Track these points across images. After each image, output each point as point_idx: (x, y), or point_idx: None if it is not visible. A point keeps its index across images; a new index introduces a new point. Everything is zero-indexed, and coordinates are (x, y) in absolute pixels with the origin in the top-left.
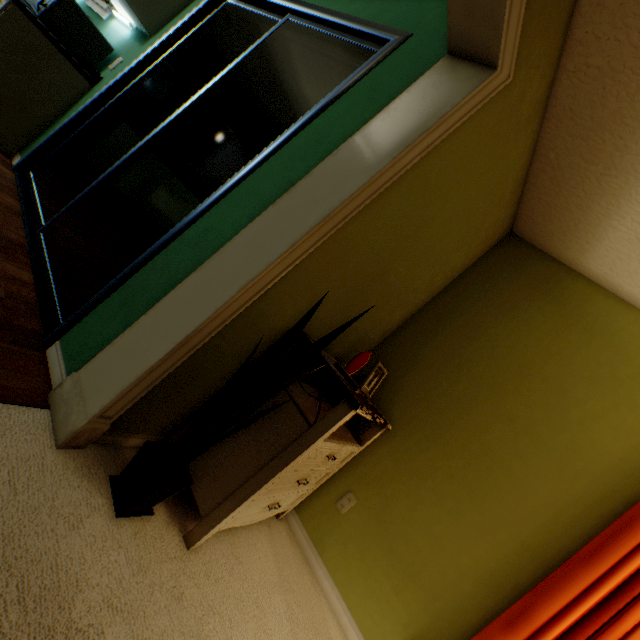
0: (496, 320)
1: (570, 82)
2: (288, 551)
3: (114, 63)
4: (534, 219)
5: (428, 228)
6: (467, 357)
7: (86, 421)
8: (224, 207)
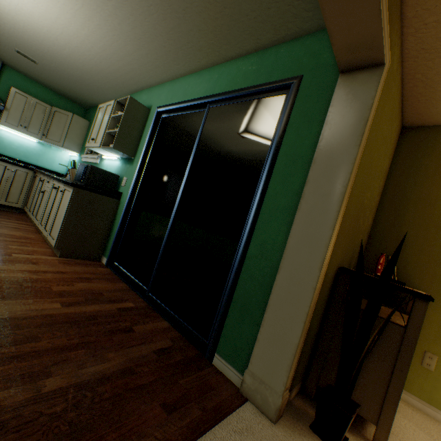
0: (439, 184)
1: (415, 37)
2: (418, 418)
3: (123, 182)
4: (419, 112)
5: (373, 162)
6: (438, 218)
7: (280, 398)
8: (262, 226)
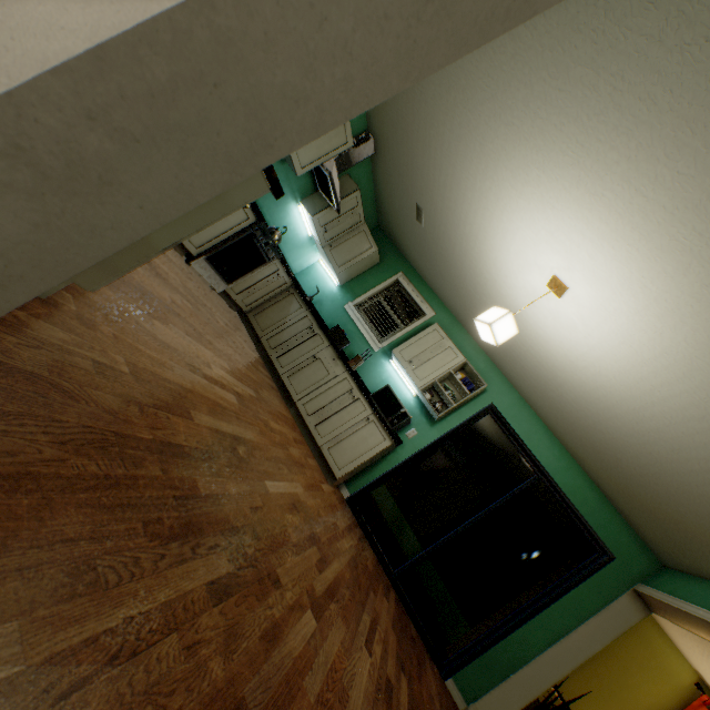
0: None
1: None
2: None
3: (409, 431)
4: None
5: None
6: None
7: None
8: (531, 626)
